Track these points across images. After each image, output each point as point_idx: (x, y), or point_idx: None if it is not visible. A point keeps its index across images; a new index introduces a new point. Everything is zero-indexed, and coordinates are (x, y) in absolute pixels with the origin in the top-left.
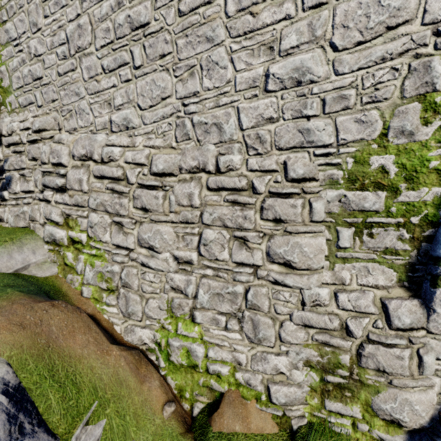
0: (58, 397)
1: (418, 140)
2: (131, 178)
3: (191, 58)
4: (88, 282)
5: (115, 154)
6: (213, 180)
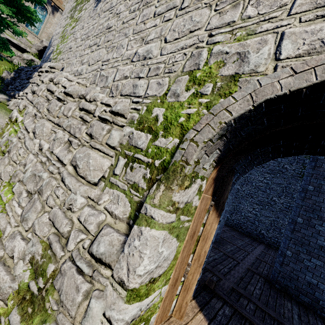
0: None
1: (180, 101)
2: (56, 92)
3: (116, 43)
4: (0, 143)
5: (61, 81)
6: (83, 103)
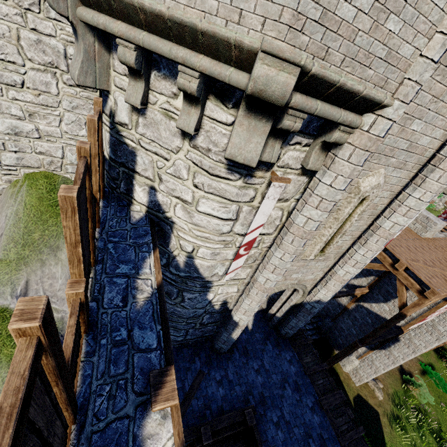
0: None
1: None
2: None
3: None
4: None
5: None
6: None
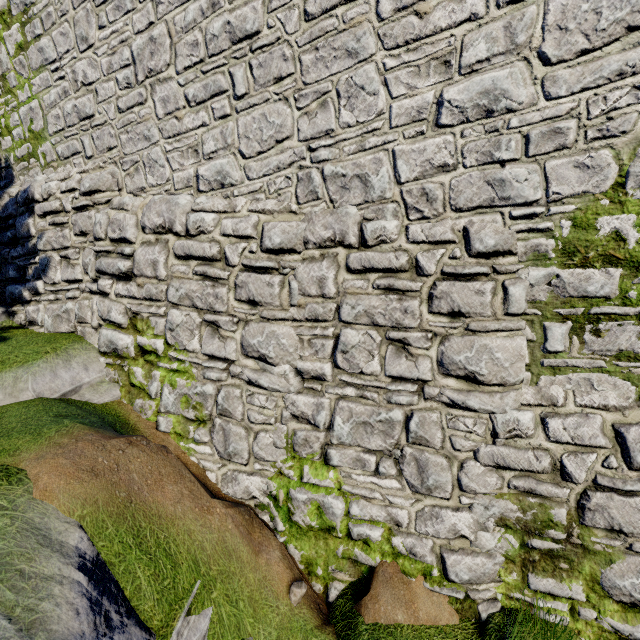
0: (148, 574)
1: None
2: (232, 258)
3: (322, 82)
4: (167, 410)
5: (207, 224)
6: (356, 258)
